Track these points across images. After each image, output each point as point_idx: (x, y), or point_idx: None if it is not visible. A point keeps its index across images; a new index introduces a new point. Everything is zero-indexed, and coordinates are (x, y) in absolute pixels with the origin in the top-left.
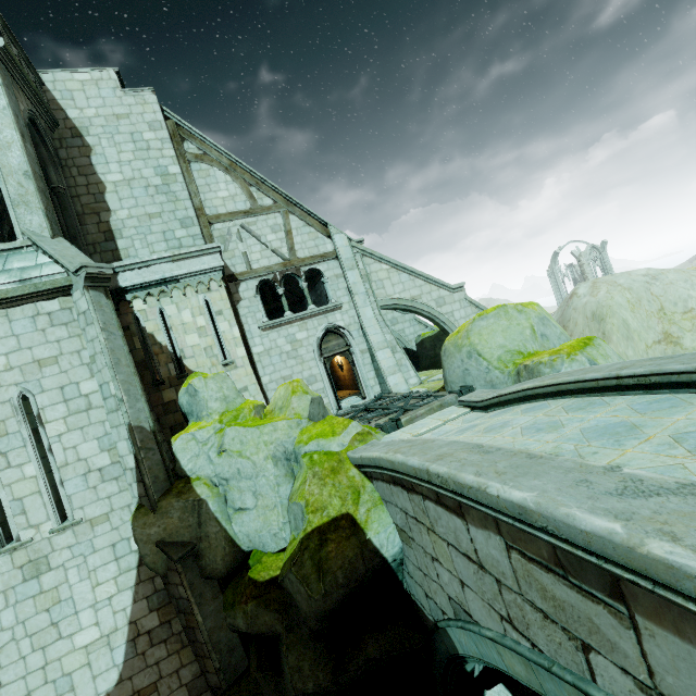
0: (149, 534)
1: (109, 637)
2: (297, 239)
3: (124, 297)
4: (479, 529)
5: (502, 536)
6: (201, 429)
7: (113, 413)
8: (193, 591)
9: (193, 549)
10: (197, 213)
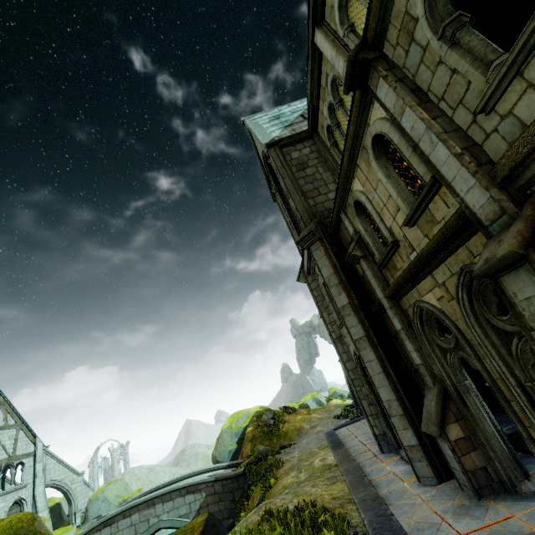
0: None
1: None
2: (19, 444)
3: None
4: (134, 514)
5: (139, 511)
6: None
7: None
8: None
9: None
10: None
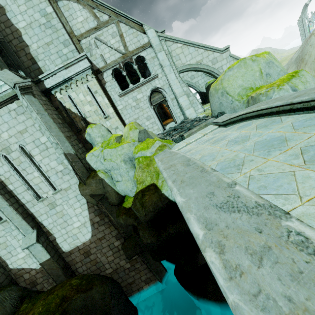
0: (86, 192)
1: (84, 224)
2: (127, 39)
3: (51, 93)
4: None
5: None
6: (95, 150)
7: (57, 149)
8: (107, 210)
9: (104, 196)
10: (70, 36)
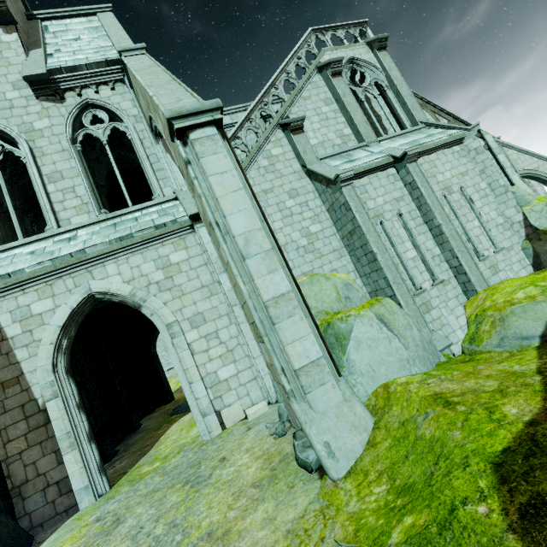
0: (544, 250)
1: None
2: None
3: None
4: None
5: None
6: (534, 206)
7: (501, 196)
8: None
9: None
10: None
